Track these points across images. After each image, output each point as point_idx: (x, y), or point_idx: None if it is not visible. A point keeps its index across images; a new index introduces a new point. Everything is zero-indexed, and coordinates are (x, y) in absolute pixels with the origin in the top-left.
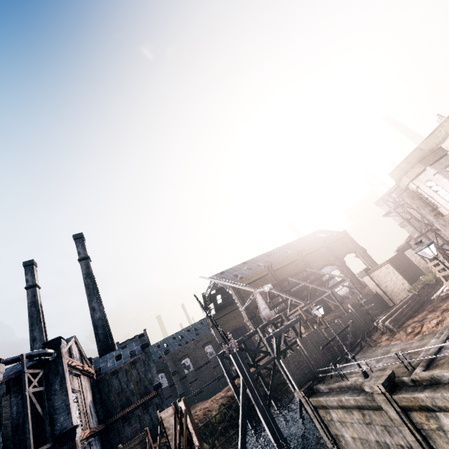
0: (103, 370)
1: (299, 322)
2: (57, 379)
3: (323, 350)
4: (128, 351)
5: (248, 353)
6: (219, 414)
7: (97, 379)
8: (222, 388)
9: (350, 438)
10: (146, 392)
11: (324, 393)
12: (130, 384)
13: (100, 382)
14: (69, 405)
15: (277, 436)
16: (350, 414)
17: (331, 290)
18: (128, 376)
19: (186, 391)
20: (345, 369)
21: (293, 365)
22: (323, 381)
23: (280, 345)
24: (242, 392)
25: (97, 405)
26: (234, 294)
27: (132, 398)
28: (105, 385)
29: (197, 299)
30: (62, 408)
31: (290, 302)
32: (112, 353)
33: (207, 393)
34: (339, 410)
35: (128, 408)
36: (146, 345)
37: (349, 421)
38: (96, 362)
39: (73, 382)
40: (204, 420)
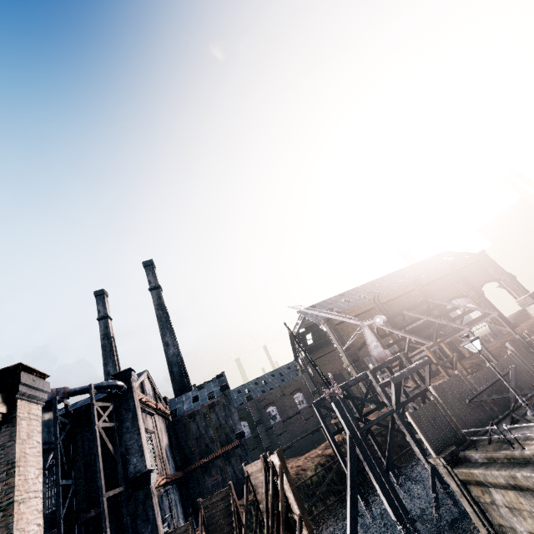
0: (179, 411)
1: (427, 365)
2: (128, 416)
3: (470, 404)
4: (206, 393)
5: (353, 403)
6: (315, 476)
7: (173, 421)
8: (316, 445)
9: (527, 533)
10: (227, 441)
11: (479, 463)
12: (209, 429)
13: (176, 424)
14: (142, 445)
15: (400, 514)
16: (530, 500)
17: (469, 327)
18: (207, 420)
19: (272, 445)
20: (512, 432)
21: (426, 421)
22: (474, 446)
23: (399, 395)
24: (349, 451)
25: (173, 449)
26: (330, 331)
27: (211, 445)
28: (182, 428)
29: (288, 328)
30: (135, 449)
31: (408, 342)
32: (188, 393)
33: (297, 449)
34: (508, 491)
35: (208, 457)
36: (226, 387)
37: (527, 510)
38: (171, 402)
39: (146, 421)
40: (297, 481)
